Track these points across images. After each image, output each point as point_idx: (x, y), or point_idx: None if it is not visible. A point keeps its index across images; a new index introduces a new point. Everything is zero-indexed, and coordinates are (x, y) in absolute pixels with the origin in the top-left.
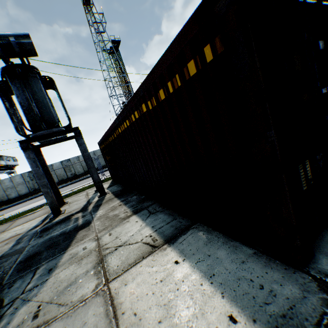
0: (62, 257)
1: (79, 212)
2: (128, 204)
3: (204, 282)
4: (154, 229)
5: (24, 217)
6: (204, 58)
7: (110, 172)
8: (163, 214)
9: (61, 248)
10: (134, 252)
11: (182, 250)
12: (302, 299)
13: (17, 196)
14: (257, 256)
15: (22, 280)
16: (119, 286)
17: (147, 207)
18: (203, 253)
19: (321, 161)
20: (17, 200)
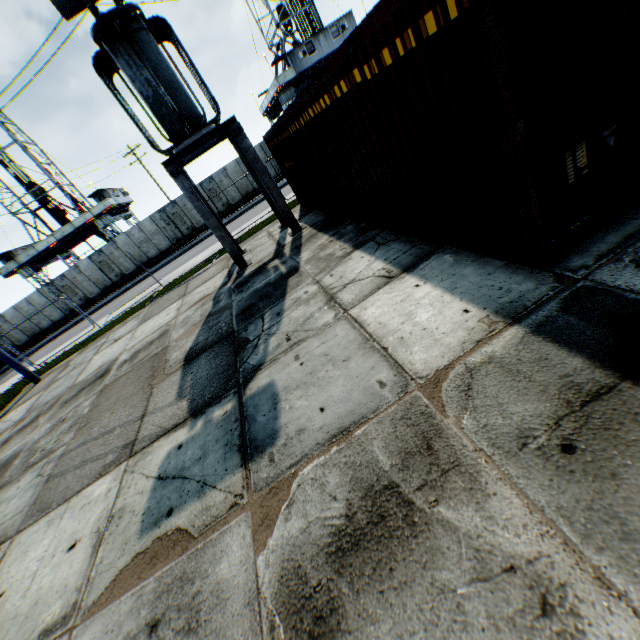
0: (284, 303)
1: (274, 260)
2: (343, 238)
3: (445, 295)
4: (387, 261)
5: (195, 277)
6: (446, 13)
7: (295, 192)
8: (397, 244)
9: (277, 297)
10: (367, 286)
11: (423, 275)
12: (533, 290)
13: (158, 253)
14: (506, 267)
15: (254, 325)
16: (359, 311)
17: (374, 238)
18: (447, 274)
19: (613, 137)
20: (160, 260)
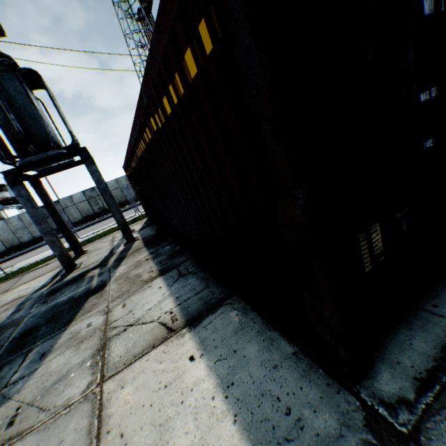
0: (61, 336)
1: (97, 268)
2: (157, 258)
3: (217, 395)
4: (177, 301)
5: (34, 270)
6: (201, 45)
7: (144, 208)
8: (194, 279)
9: (63, 323)
10: (144, 337)
11: (203, 339)
12: (337, 439)
13: (31, 239)
14: (296, 359)
15: (10, 366)
16: (114, 388)
17: (179, 266)
18: (228, 347)
19: (405, 220)
20: (32, 244)
